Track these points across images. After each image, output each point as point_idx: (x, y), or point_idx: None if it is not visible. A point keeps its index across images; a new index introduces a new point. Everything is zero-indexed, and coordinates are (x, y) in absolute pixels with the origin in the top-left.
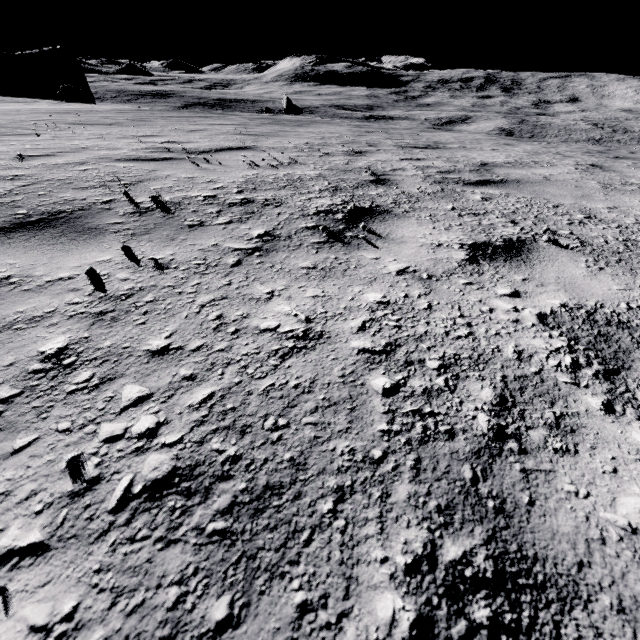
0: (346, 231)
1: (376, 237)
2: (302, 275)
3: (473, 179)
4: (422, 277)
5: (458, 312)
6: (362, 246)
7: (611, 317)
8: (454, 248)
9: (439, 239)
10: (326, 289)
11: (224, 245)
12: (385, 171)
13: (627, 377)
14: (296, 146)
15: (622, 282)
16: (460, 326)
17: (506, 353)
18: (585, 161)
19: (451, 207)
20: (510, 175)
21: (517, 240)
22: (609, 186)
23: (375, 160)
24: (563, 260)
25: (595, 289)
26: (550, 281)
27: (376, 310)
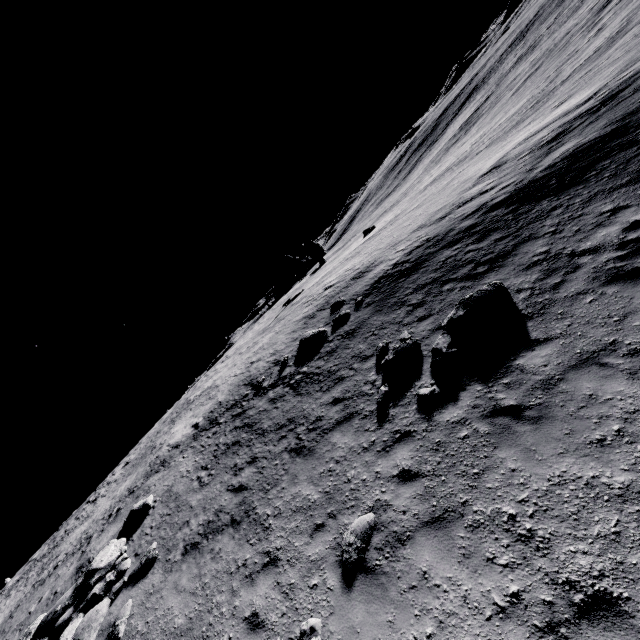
0: None
1: None
2: None
3: None
4: None
5: None
6: None
7: None
8: None
9: None
10: None
11: None
12: None
13: None
14: None
15: None
16: None
17: None
18: None
19: None
20: None
21: None
22: None
23: None
24: None
25: None
26: None
27: None
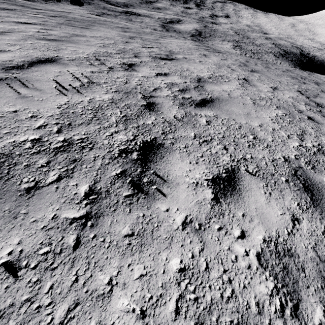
0: (143, 176)
1: (162, 181)
2: (127, 247)
3: (198, 99)
4: (196, 228)
5: (222, 267)
6: (156, 195)
7: (284, 246)
8: (205, 186)
9: (195, 176)
10: (146, 263)
11: (61, 216)
12: (151, 92)
13: (302, 310)
14: (88, 57)
15: (280, 206)
16: (226, 284)
17: (252, 308)
18: (241, 75)
19: (194, 134)
20: (213, 92)
21: (231, 170)
22: (255, 102)
23: (142, 76)
24: (254, 188)
25: (272, 217)
26: (254, 214)
27: (180, 282)
